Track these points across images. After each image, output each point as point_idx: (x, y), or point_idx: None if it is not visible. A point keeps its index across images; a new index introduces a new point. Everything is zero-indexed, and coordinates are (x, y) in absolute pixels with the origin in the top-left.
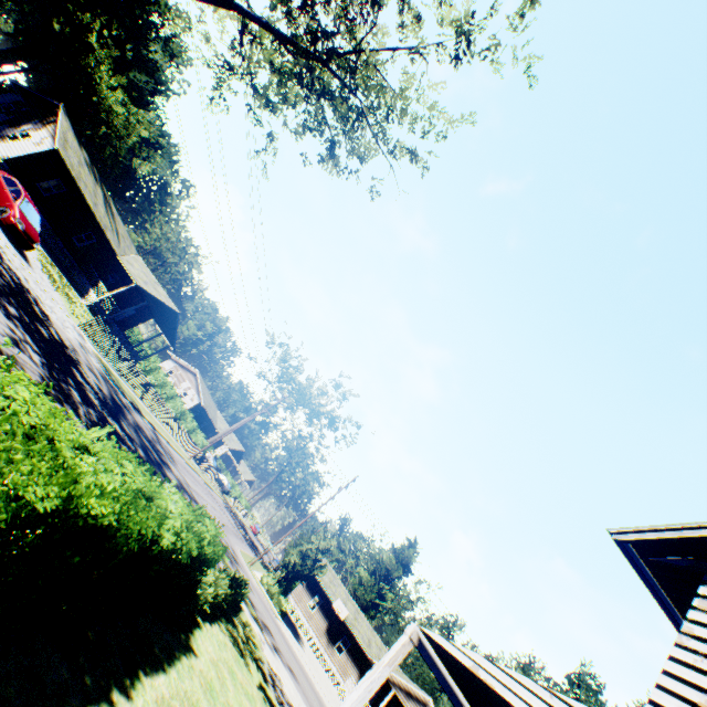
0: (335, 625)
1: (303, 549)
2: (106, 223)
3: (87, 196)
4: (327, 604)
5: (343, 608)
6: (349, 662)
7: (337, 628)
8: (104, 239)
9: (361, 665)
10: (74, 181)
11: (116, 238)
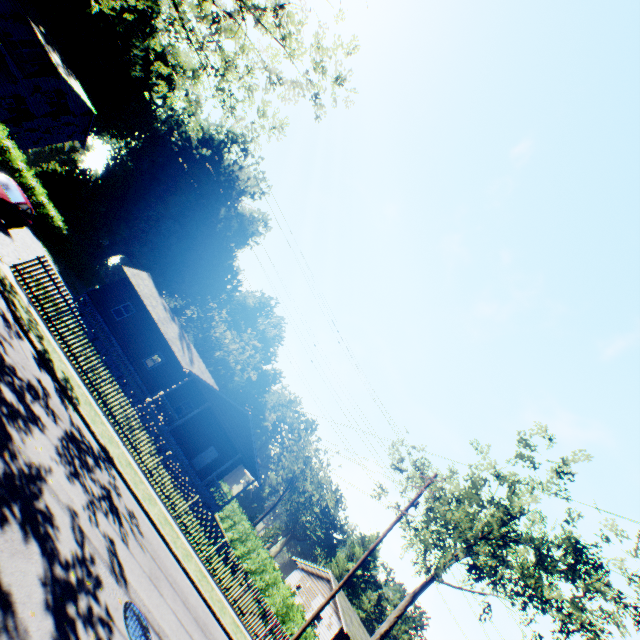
0: None
1: None
2: (174, 341)
3: (151, 309)
4: None
5: None
6: None
7: None
8: (173, 358)
9: None
10: (142, 303)
11: (187, 359)
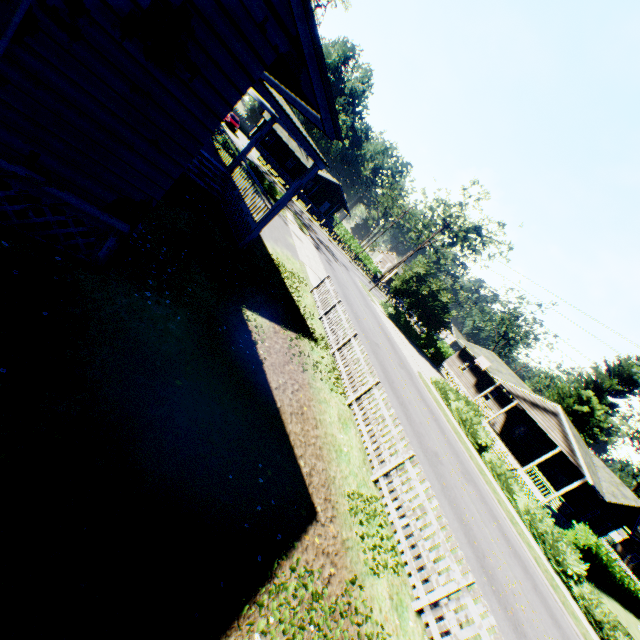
0: (482, 381)
1: (403, 278)
2: (296, 150)
3: (282, 136)
4: (476, 367)
5: (484, 362)
6: (495, 407)
7: (484, 383)
8: (298, 160)
9: (508, 410)
10: (276, 133)
11: (305, 159)
